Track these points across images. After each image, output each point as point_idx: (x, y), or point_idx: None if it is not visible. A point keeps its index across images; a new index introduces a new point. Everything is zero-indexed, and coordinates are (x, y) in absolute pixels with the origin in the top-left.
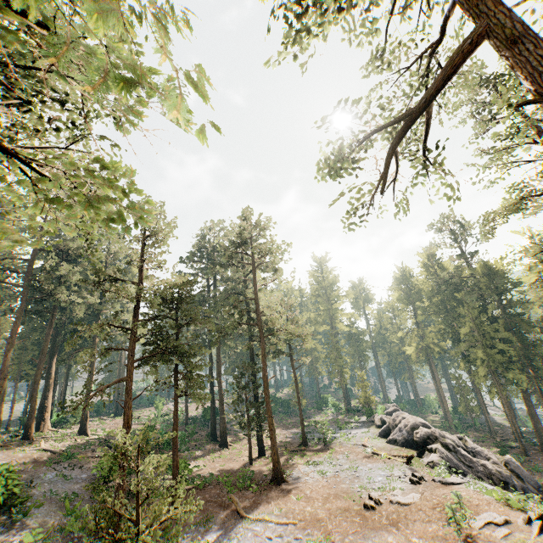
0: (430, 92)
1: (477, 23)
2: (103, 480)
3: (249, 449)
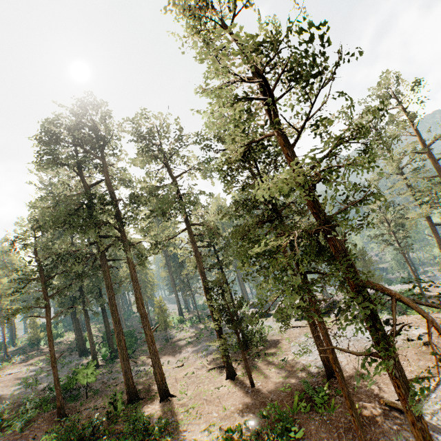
0: None
1: None
2: None
3: (248, 370)
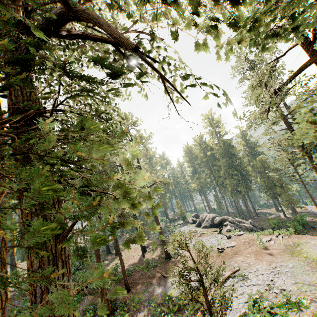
0: (291, 78)
1: (310, 57)
2: None
3: (142, 249)
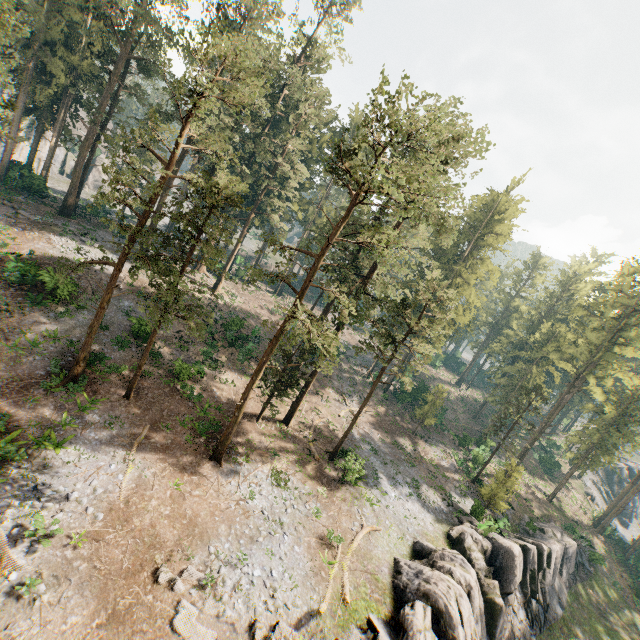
0: None
1: None
2: (132, 333)
3: (263, 408)
